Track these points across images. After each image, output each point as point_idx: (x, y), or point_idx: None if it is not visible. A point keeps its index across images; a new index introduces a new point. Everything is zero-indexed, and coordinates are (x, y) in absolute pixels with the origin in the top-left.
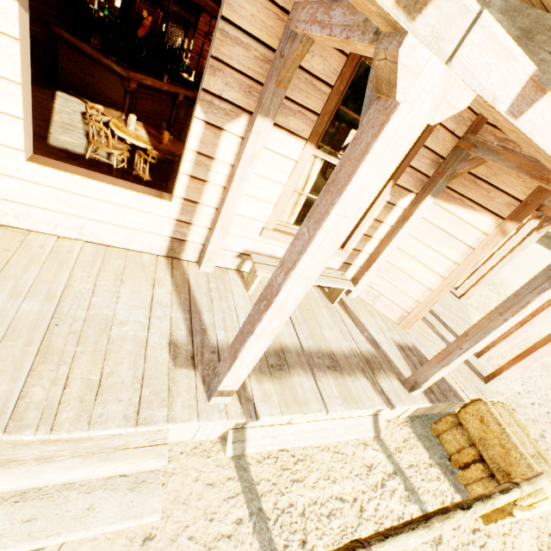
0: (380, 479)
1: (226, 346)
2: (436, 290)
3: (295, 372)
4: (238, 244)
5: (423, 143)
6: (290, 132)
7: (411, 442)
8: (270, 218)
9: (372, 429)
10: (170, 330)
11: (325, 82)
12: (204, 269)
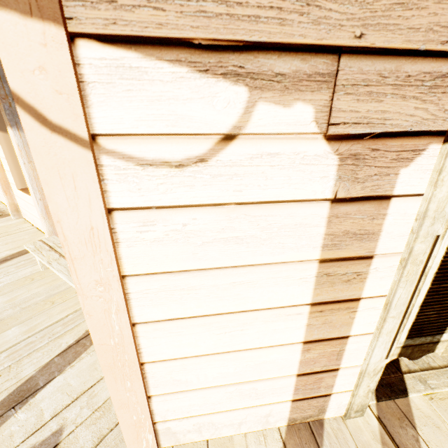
0: None
1: None
2: None
3: None
4: None
5: None
6: None
7: None
8: None
9: None
10: None
11: None
12: None
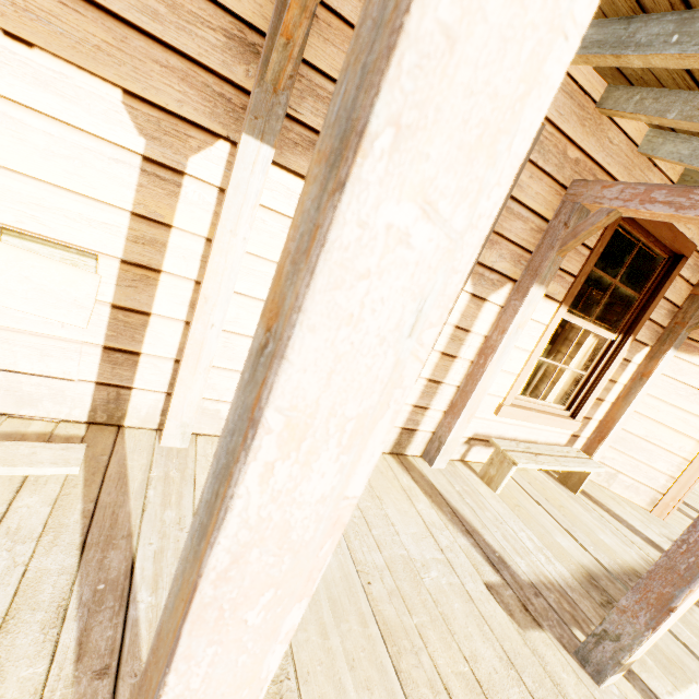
0: None
1: (540, 581)
2: (697, 460)
3: None
4: (469, 426)
5: (663, 294)
6: (546, 296)
7: None
8: (510, 391)
9: None
10: (472, 566)
11: (585, 245)
12: (436, 464)
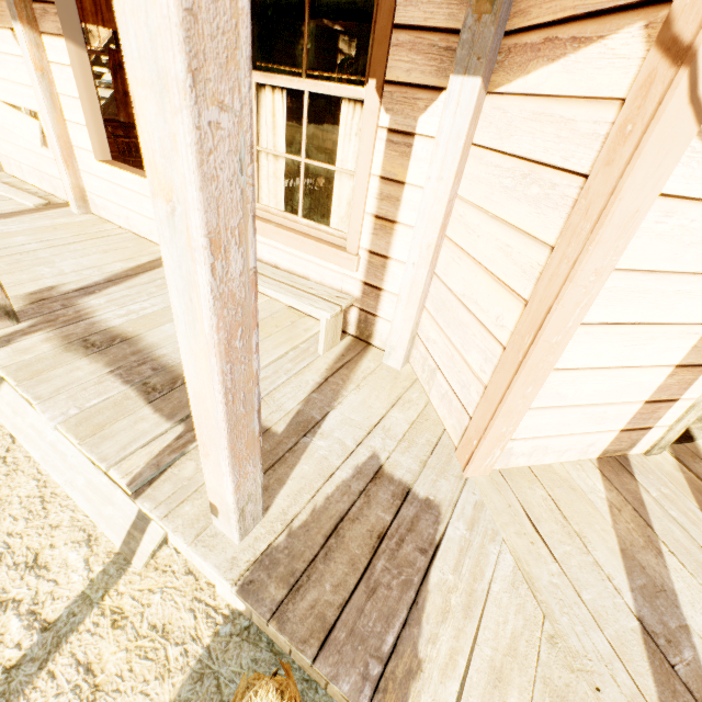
0: (15, 594)
1: (84, 308)
2: (511, 348)
3: (96, 359)
4: None
5: None
6: None
7: (169, 652)
8: None
9: (125, 532)
10: (70, 282)
11: None
12: None
